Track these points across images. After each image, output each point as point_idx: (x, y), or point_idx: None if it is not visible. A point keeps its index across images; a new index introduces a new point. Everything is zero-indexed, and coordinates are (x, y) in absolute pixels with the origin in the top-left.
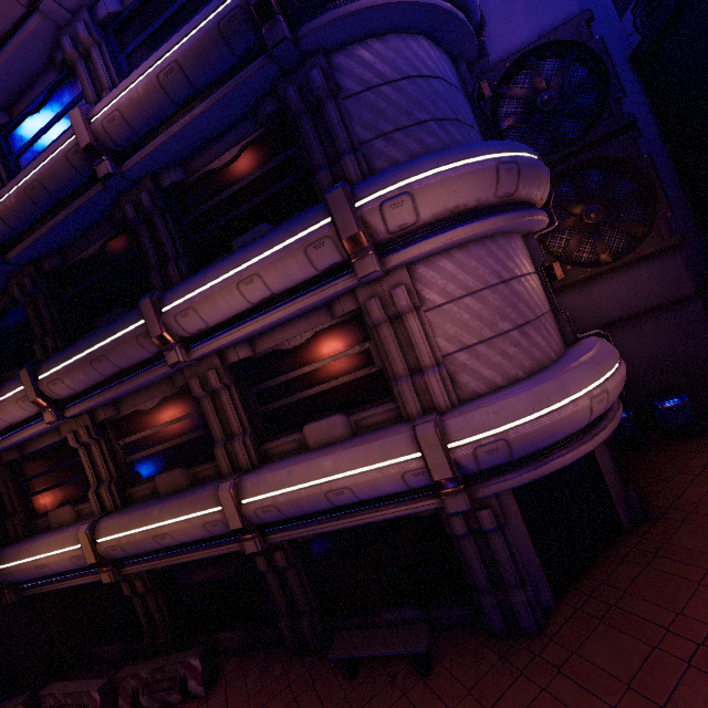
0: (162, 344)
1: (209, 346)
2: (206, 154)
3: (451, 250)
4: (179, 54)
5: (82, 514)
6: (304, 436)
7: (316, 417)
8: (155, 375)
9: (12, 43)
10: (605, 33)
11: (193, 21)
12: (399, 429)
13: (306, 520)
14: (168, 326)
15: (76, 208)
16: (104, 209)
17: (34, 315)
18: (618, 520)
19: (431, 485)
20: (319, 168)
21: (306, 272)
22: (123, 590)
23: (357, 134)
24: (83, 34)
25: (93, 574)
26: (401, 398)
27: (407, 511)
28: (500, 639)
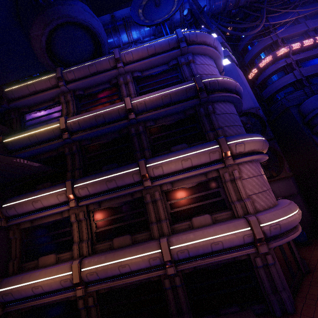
0: (144, 178)
1: (162, 181)
2: (164, 119)
3: (248, 162)
4: (171, 93)
5: (60, 259)
6: (193, 222)
7: (196, 215)
8: (133, 190)
9: (102, 74)
10: (260, 113)
11: (176, 86)
12: (239, 219)
13: (195, 259)
14: (148, 171)
15: (113, 126)
16: (120, 128)
17: (71, 161)
18: (301, 271)
19: (250, 243)
20: (208, 131)
21: (206, 160)
22: (78, 304)
23: (220, 124)
24: (129, 78)
25: (67, 293)
26: (235, 209)
27: (242, 254)
28: (280, 317)
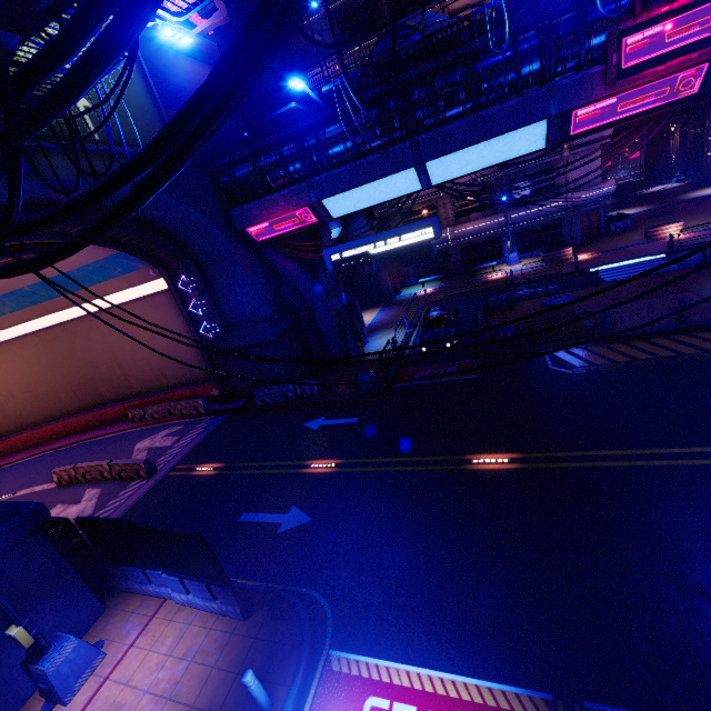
0: None
1: None
2: None
3: None
4: None
5: None
6: None
7: None
8: None
9: None
10: None
11: None
12: None
13: None
14: None
15: None
16: None
17: (329, 37)
18: None
19: None
20: None
21: None
22: None
23: None
24: None
25: None
26: None
27: None
28: None
